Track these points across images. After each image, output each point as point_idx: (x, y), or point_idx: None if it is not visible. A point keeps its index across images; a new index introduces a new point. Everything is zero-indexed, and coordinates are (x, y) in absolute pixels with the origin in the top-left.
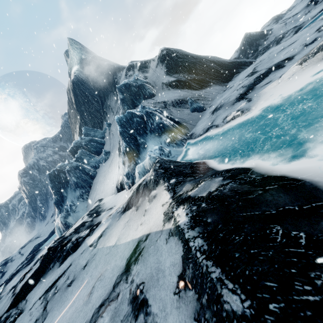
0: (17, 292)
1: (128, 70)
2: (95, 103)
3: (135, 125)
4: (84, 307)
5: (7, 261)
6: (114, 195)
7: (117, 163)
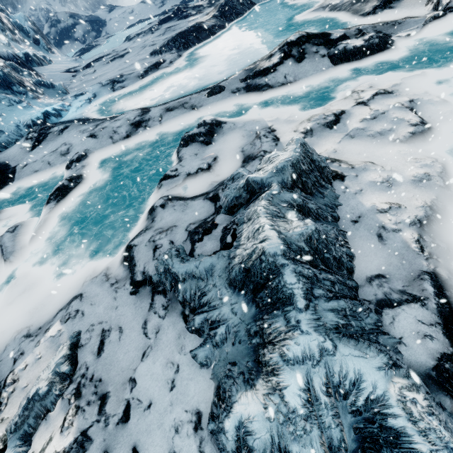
0: (160, 20)
1: None
2: None
3: None
4: None
5: None
6: None
7: None
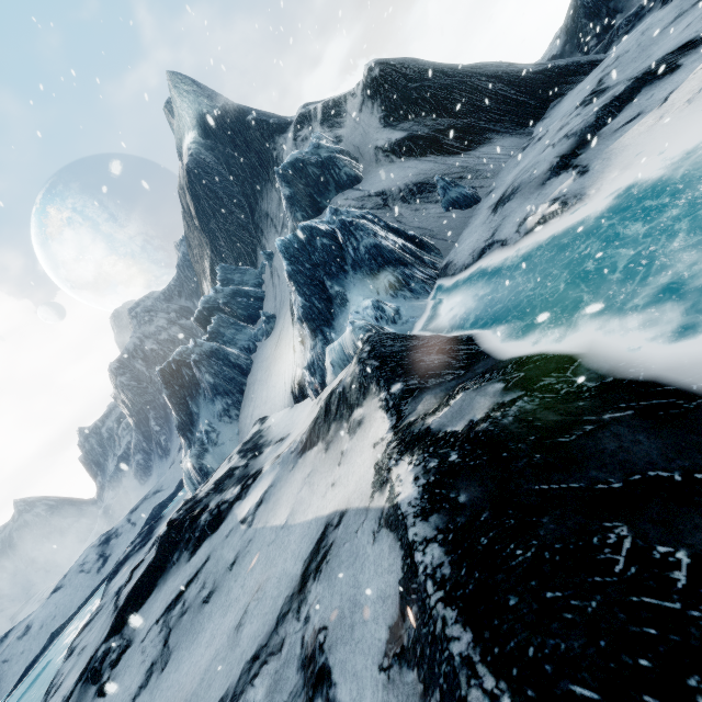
0: (121, 605)
1: (299, 127)
2: (236, 210)
3: (320, 256)
4: (228, 652)
5: (110, 536)
6: (289, 410)
7: (291, 341)
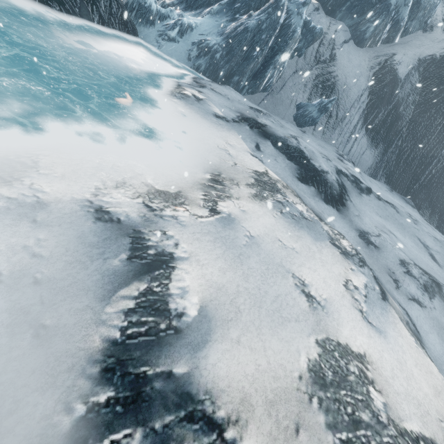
0: None
1: None
2: None
3: None
4: None
5: None
6: None
7: None
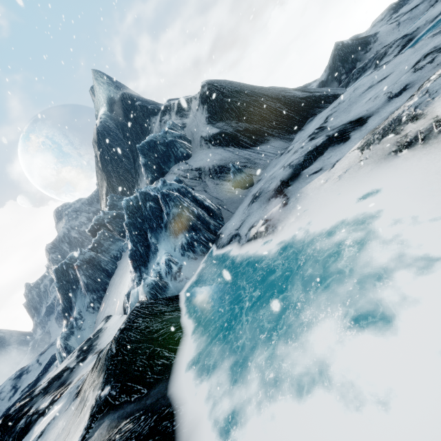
0: None
1: (163, 113)
2: (125, 160)
3: (148, 214)
4: None
5: (23, 372)
6: (120, 318)
7: None
